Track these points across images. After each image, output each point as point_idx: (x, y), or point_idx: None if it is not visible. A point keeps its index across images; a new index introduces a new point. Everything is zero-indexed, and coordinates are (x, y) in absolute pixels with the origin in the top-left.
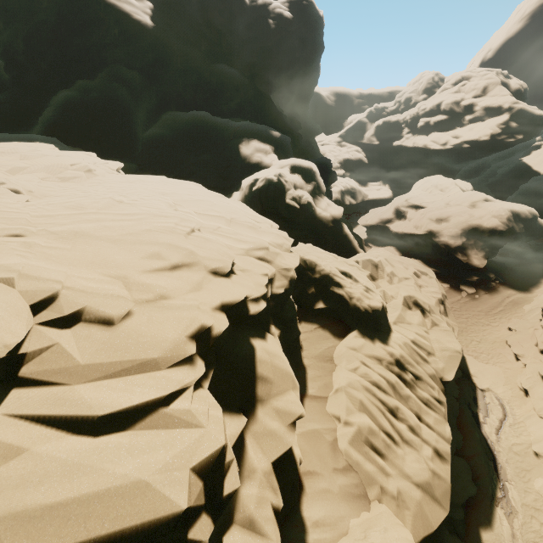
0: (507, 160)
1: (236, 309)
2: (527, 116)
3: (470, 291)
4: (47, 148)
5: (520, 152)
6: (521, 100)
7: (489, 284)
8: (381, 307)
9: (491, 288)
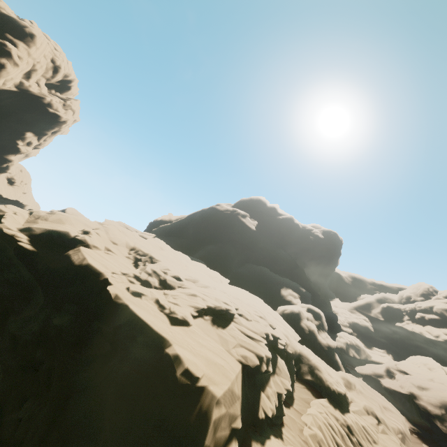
0: None
1: (274, 341)
2: None
3: None
4: (205, 266)
5: None
6: None
7: None
8: (343, 393)
9: None
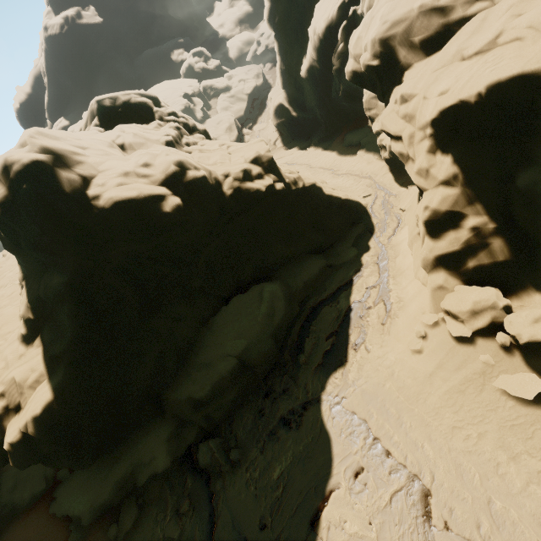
0: None
1: (186, 94)
2: None
3: None
4: None
5: None
6: None
7: None
8: (225, 84)
9: None
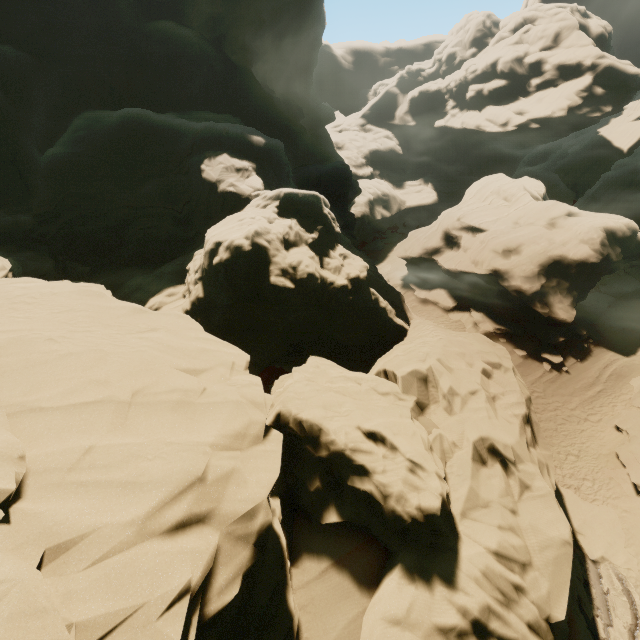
0: (582, 136)
1: None
2: (617, 77)
3: (556, 361)
4: None
5: (599, 124)
6: (605, 50)
7: (580, 347)
8: (440, 508)
9: (583, 353)
